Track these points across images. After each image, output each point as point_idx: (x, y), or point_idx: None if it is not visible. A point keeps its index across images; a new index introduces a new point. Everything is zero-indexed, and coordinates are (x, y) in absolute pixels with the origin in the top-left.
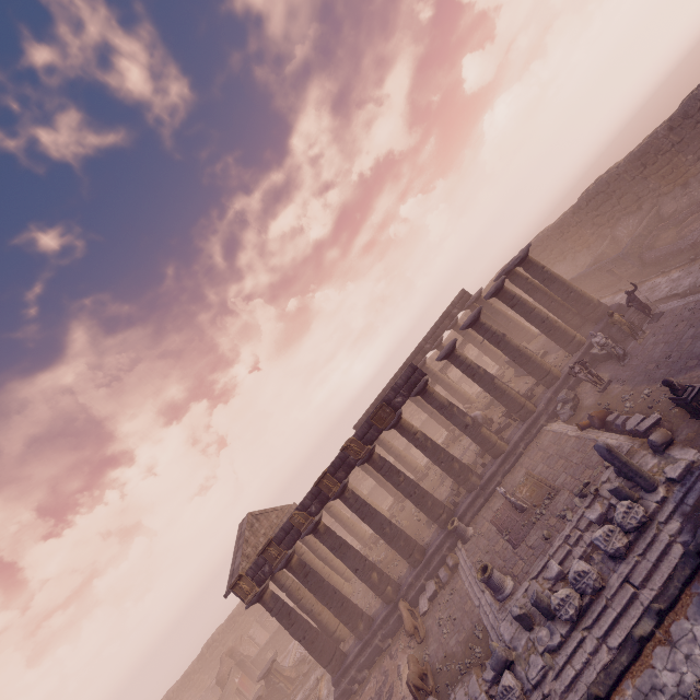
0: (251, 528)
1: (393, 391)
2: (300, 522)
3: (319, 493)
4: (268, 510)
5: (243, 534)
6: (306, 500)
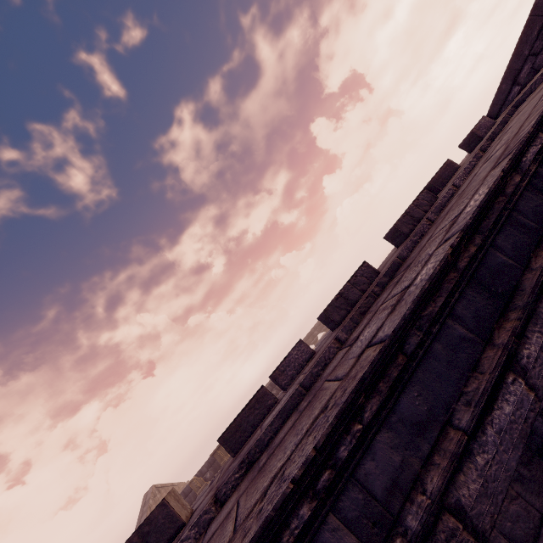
0: (154, 498)
1: (271, 385)
2: (197, 486)
3: (214, 462)
4: (168, 484)
5: (147, 502)
6: (204, 467)
